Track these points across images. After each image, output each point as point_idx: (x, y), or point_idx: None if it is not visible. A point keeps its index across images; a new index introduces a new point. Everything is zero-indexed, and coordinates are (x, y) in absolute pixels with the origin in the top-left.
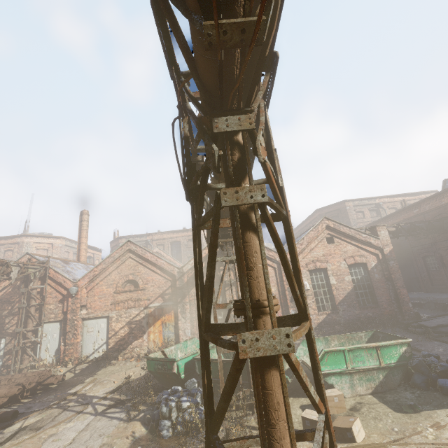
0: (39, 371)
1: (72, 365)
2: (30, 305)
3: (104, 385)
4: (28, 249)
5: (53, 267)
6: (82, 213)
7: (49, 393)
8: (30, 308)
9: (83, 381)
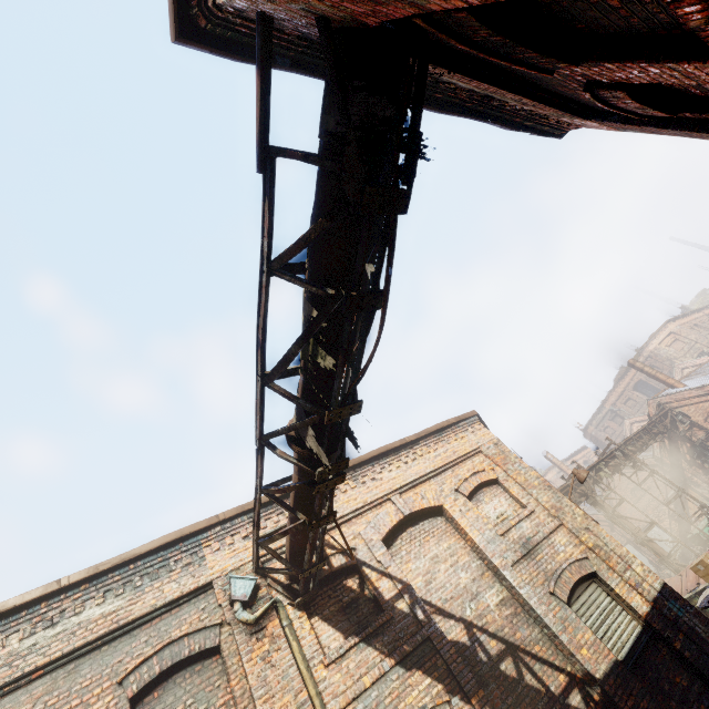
0: None
1: None
2: None
3: None
4: None
5: None
6: (544, 455)
7: None
8: None
9: None
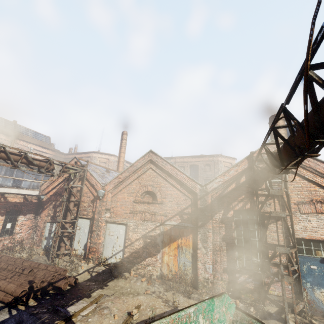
0: (57, 268)
1: (93, 264)
2: (70, 200)
3: (102, 317)
4: (95, 161)
5: (92, 171)
6: (123, 134)
7: (55, 299)
8: (70, 203)
9: (90, 294)
